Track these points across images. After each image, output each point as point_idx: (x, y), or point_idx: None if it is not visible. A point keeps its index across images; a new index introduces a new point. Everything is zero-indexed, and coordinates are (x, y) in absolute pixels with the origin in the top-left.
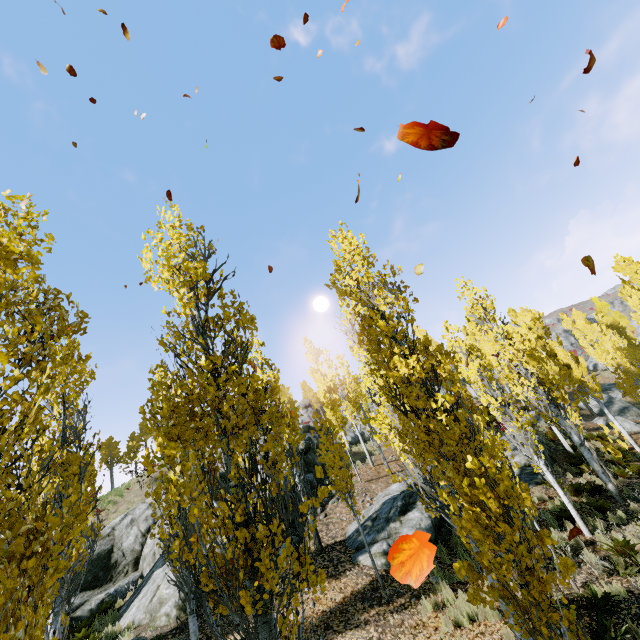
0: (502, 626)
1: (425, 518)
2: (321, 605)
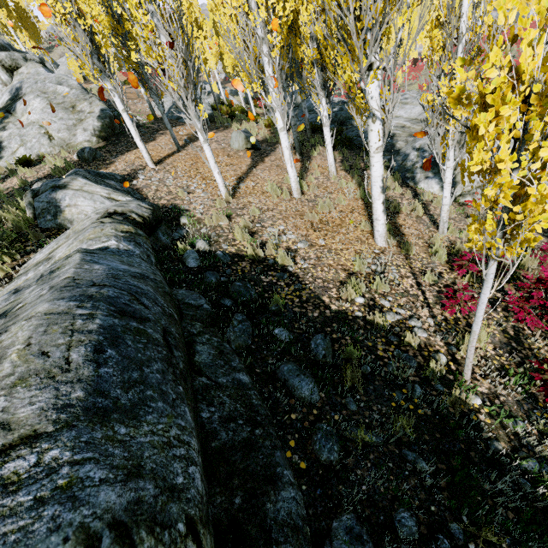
0: (263, 127)
1: (208, 106)
2: (190, 131)
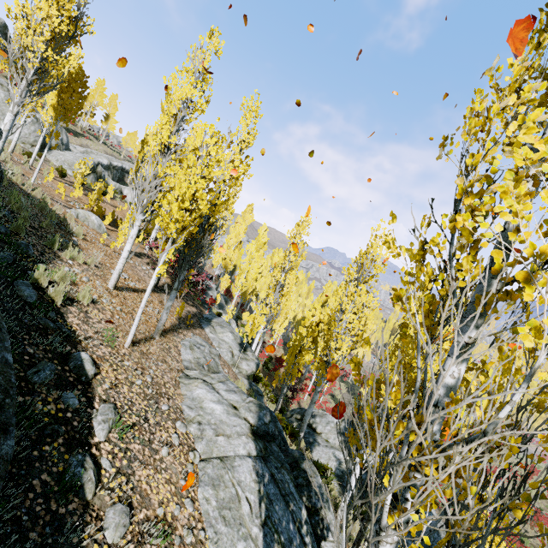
0: None
1: None
2: None
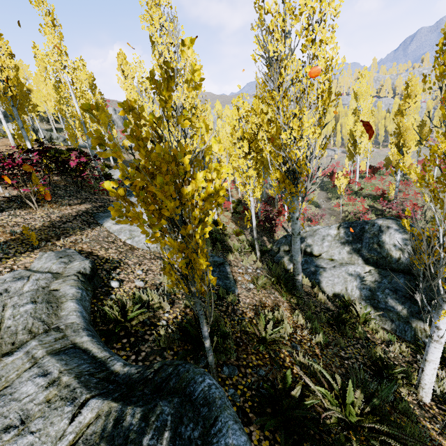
0: None
1: None
2: None
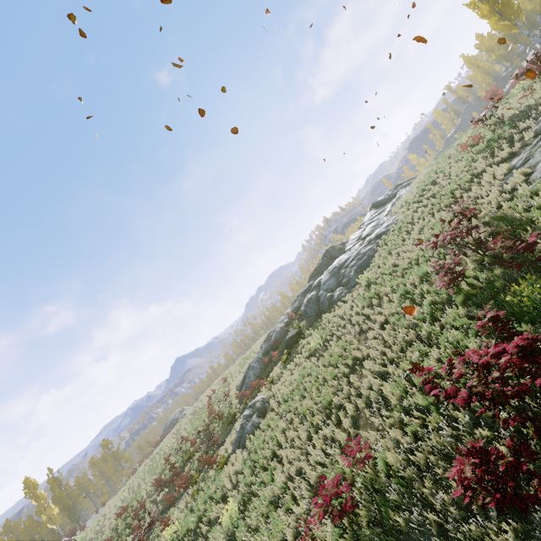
0: None
1: None
2: None
